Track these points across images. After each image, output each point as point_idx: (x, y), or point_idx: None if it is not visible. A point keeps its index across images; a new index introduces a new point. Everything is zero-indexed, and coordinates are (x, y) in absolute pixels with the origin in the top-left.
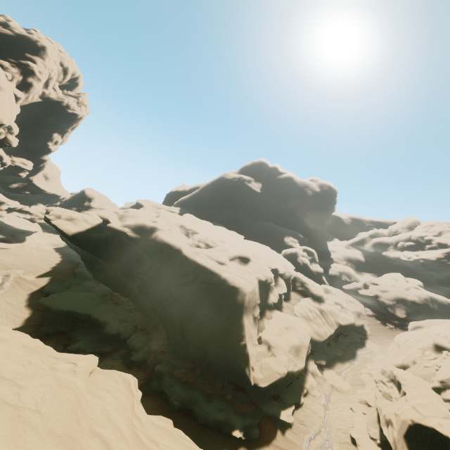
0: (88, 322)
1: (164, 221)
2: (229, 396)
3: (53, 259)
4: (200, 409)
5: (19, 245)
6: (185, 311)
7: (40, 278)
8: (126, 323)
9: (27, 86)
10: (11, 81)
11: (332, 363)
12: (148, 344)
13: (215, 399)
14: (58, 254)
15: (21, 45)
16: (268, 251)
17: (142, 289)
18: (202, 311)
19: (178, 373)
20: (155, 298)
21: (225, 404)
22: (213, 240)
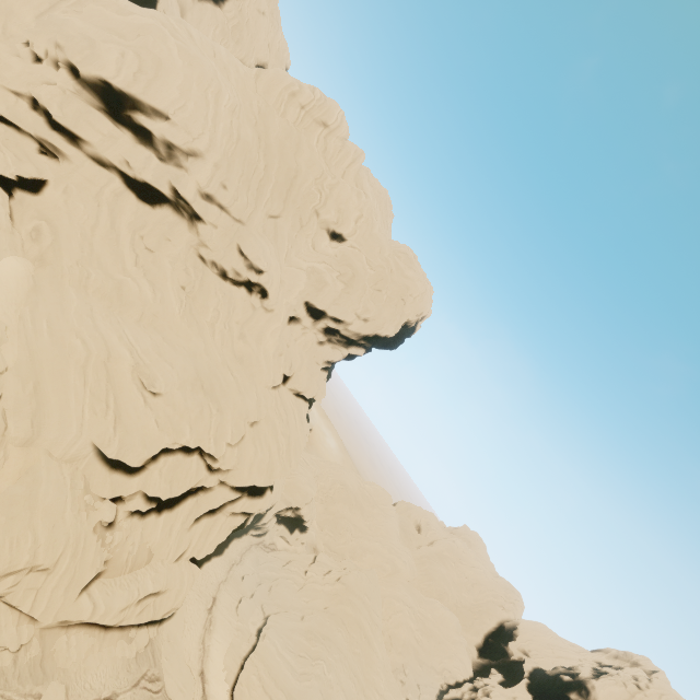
0: None
1: None
2: None
3: None
4: None
5: None
6: None
7: None
8: None
9: None
10: None
11: None
12: None
13: None
14: None
15: None
16: None
17: None
18: None
19: None
20: None
21: None
22: None
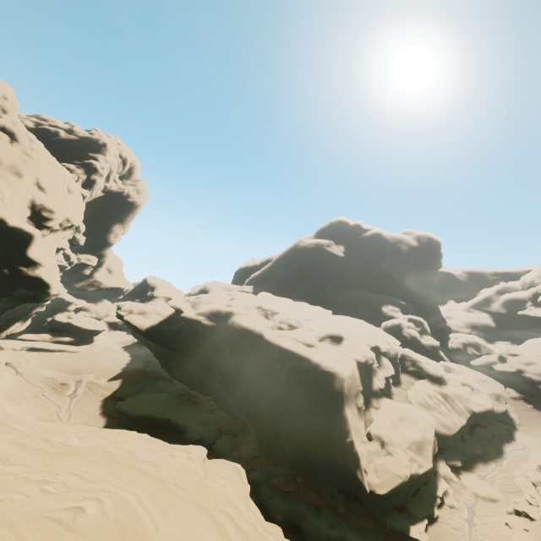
0: (168, 427)
1: (239, 304)
2: (341, 507)
3: (122, 359)
4: (309, 524)
5: (88, 346)
6: (275, 405)
7: (112, 382)
8: (208, 425)
9: (90, 183)
10: (77, 181)
11: (470, 464)
12: (237, 449)
13: (325, 512)
14: (127, 353)
15: (84, 146)
16: (363, 325)
17: (224, 383)
18: (296, 404)
19: (277, 482)
20: (239, 393)
21: (337, 518)
22: (296, 319)
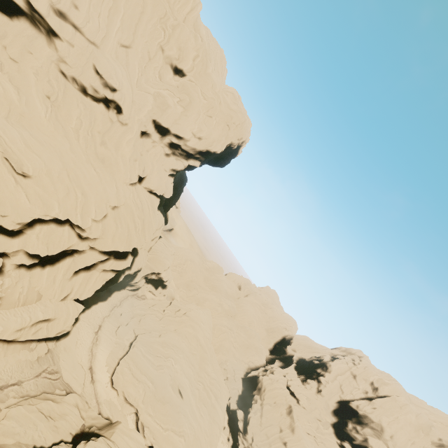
0: None
1: None
2: None
3: None
4: None
5: None
6: None
7: None
8: None
9: None
10: None
11: None
12: None
13: None
14: None
15: None
16: None
17: None
18: None
19: None
20: None
21: None
22: None
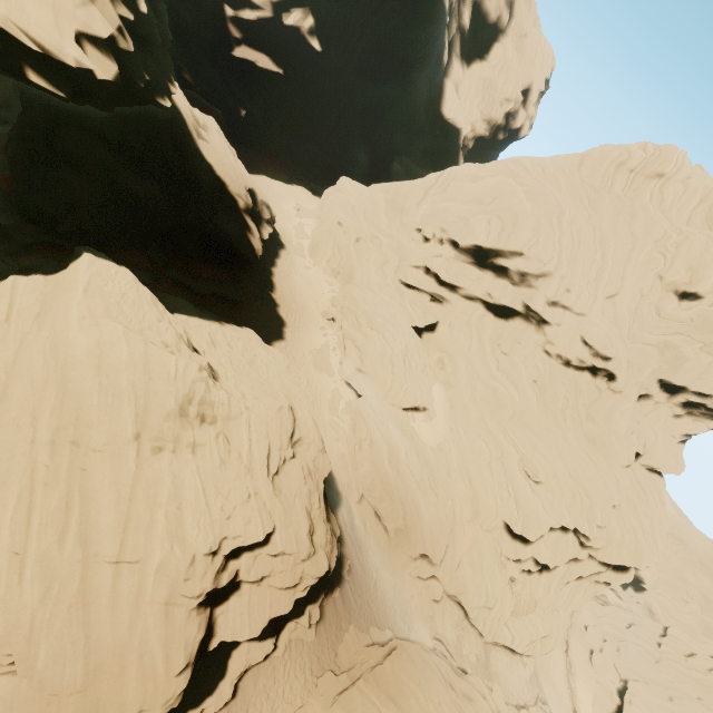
0: None
1: None
2: None
3: None
4: None
5: None
6: None
7: None
8: None
9: None
10: None
11: None
12: None
13: None
14: None
15: None
16: None
17: None
18: None
19: None
20: None
21: None
22: None
